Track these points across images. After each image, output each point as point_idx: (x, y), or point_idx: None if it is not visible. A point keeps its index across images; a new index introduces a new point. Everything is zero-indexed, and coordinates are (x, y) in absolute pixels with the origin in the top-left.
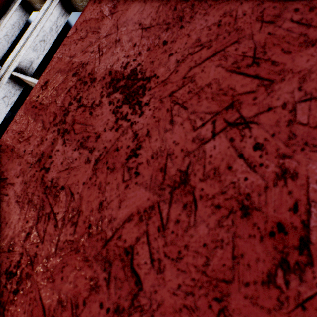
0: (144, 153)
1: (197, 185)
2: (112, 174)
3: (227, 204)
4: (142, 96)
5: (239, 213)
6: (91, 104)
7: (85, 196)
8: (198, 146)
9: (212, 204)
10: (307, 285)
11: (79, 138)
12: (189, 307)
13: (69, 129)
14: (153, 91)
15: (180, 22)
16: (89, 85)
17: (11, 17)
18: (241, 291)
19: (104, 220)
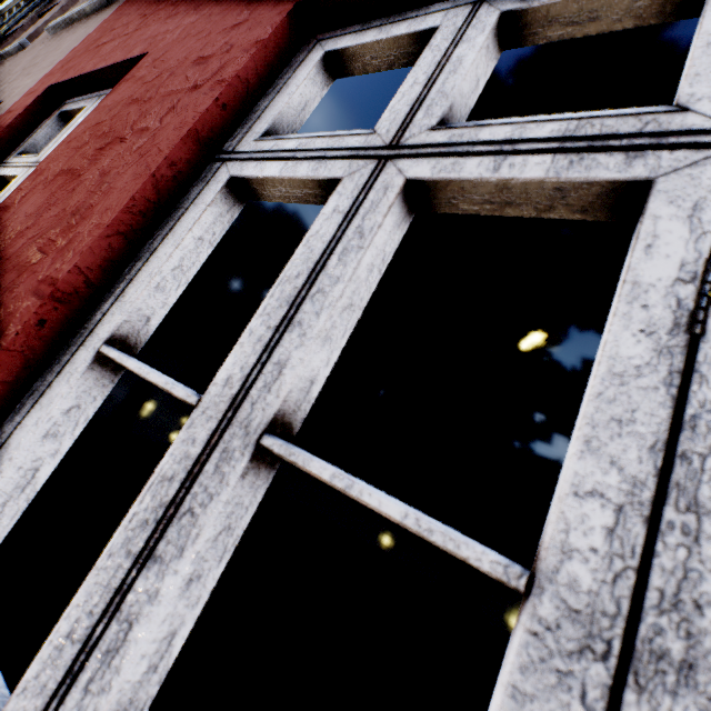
0: None
1: None
2: None
3: None
4: None
5: None
6: None
7: None
8: None
9: None
10: None
11: None
12: None
13: None
14: None
15: (44, 213)
16: None
17: None
18: None
19: None
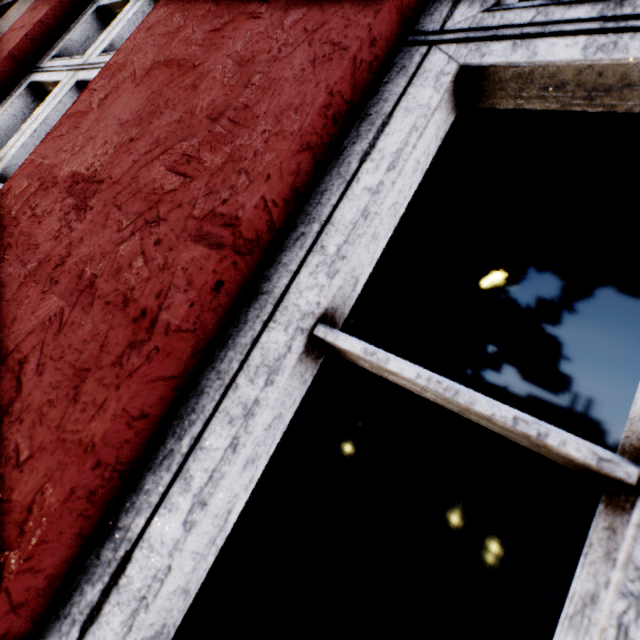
0: (71, 261)
1: (100, 286)
2: (36, 287)
3: (115, 300)
4: (92, 201)
5: (121, 306)
6: (44, 212)
7: (3, 315)
8: (116, 247)
9: (105, 302)
10: (141, 357)
11: (19, 253)
12: (52, 400)
13: (13, 243)
14: (102, 195)
15: (151, 118)
16: (50, 191)
17: (11, 105)
18: (96, 375)
19: (12, 336)
